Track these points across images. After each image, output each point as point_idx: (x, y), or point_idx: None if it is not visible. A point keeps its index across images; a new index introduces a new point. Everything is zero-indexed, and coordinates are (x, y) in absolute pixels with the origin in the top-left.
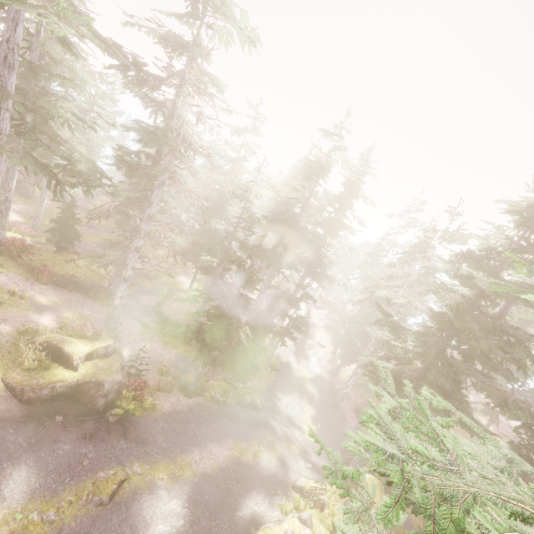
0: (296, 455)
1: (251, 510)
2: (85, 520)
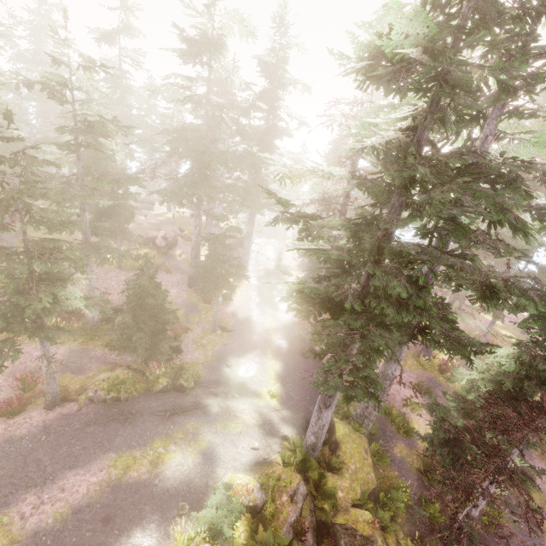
0: (237, 435)
1: None
2: None
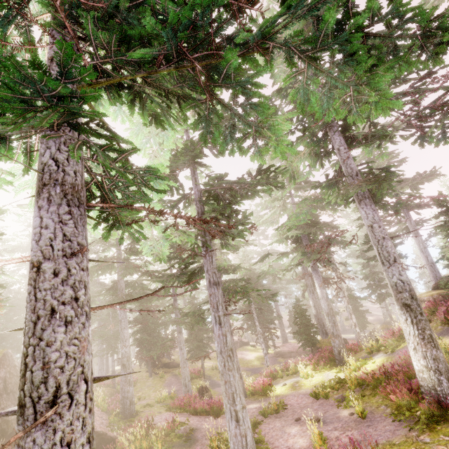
0: None
1: None
2: None
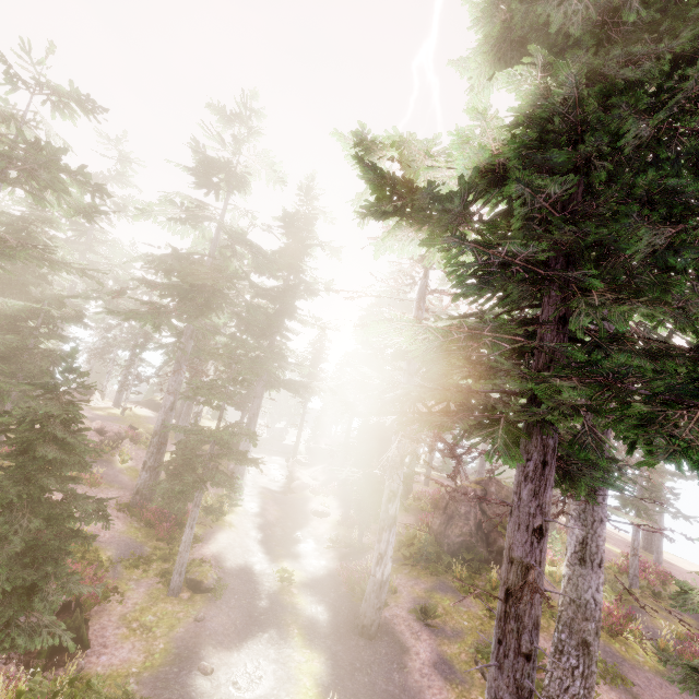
0: None
1: None
2: None
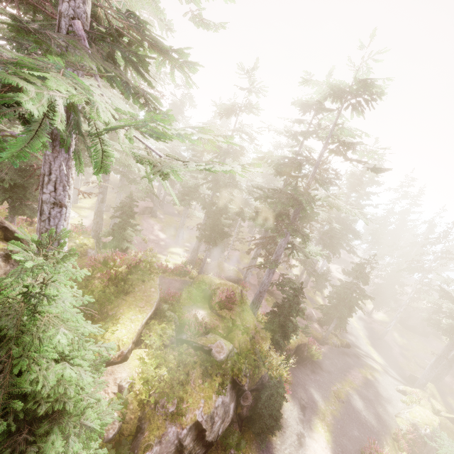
0: (384, 373)
1: (390, 403)
2: (343, 408)
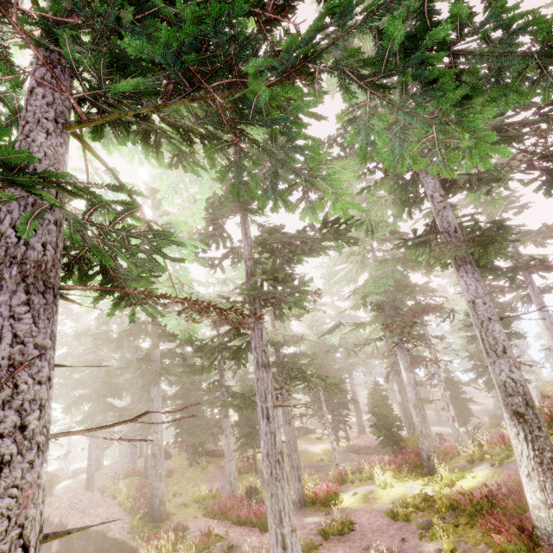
0: None
1: None
2: None
